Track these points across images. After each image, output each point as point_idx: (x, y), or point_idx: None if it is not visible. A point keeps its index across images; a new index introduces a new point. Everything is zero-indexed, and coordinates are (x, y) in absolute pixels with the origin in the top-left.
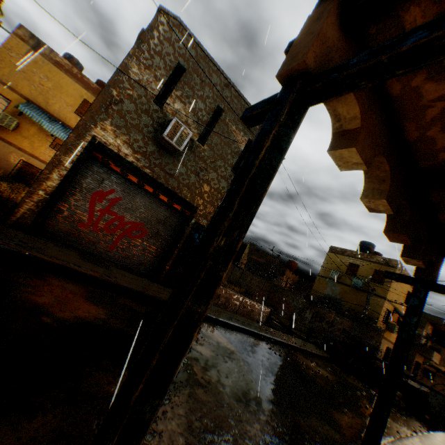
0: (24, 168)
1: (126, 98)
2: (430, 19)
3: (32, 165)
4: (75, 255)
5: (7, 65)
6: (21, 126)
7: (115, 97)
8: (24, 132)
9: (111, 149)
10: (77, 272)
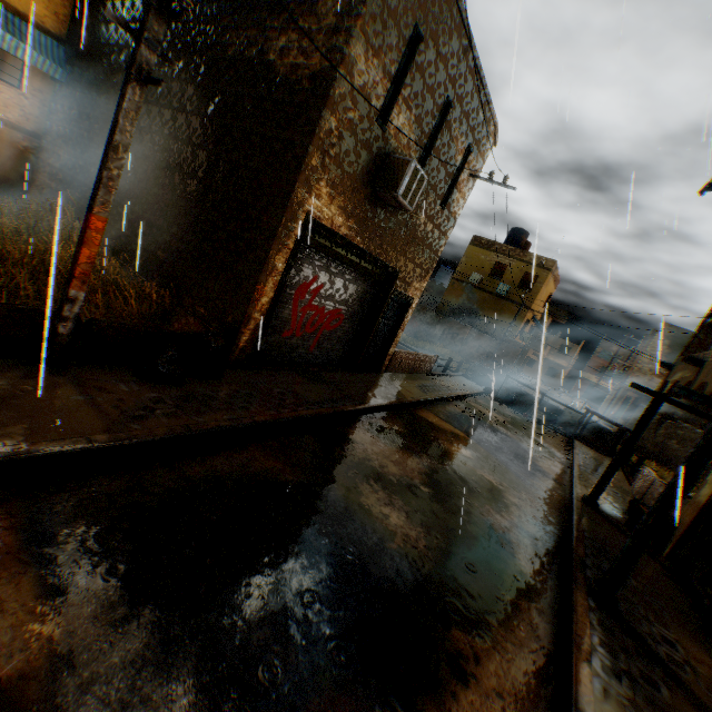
0: None
1: (345, 128)
2: None
3: None
4: (301, 379)
5: None
6: None
7: (333, 132)
8: None
9: (325, 226)
10: (345, 413)
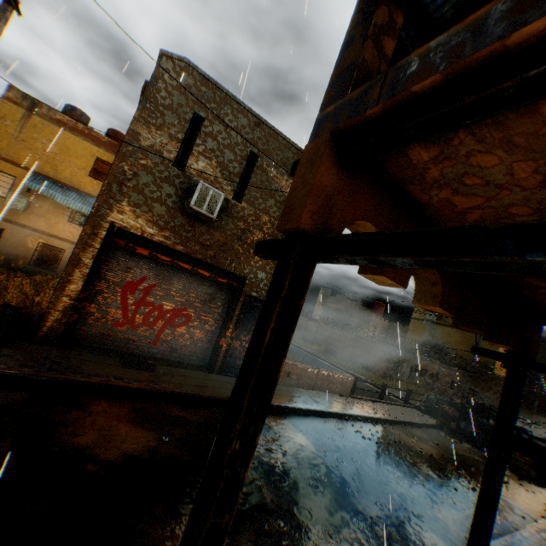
0: (45, 251)
1: (140, 169)
2: (435, 152)
3: (53, 247)
4: (115, 362)
5: (4, 137)
6: (32, 204)
7: (128, 172)
8: (37, 210)
9: (134, 233)
10: (119, 388)
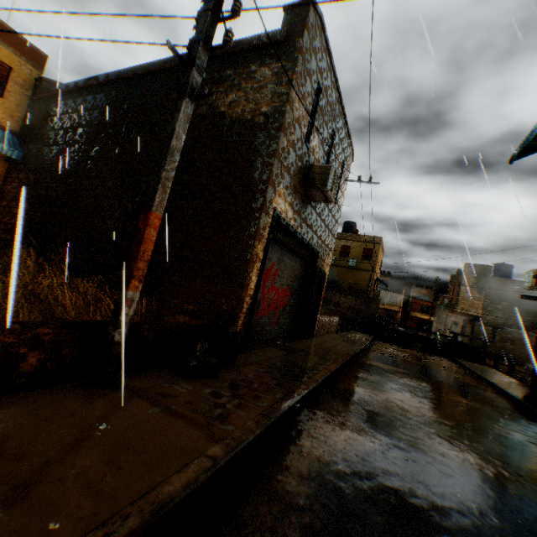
0: None
1: (291, 146)
2: None
3: None
4: (281, 352)
5: None
6: None
7: (285, 149)
8: None
9: (284, 218)
10: (334, 371)
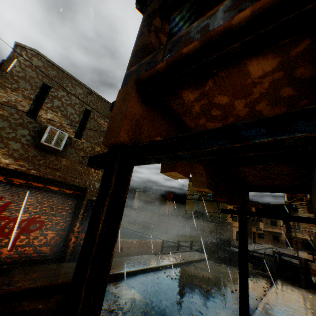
0: None
1: None
2: (197, 95)
3: None
4: None
5: None
6: None
7: None
8: None
9: None
10: None
